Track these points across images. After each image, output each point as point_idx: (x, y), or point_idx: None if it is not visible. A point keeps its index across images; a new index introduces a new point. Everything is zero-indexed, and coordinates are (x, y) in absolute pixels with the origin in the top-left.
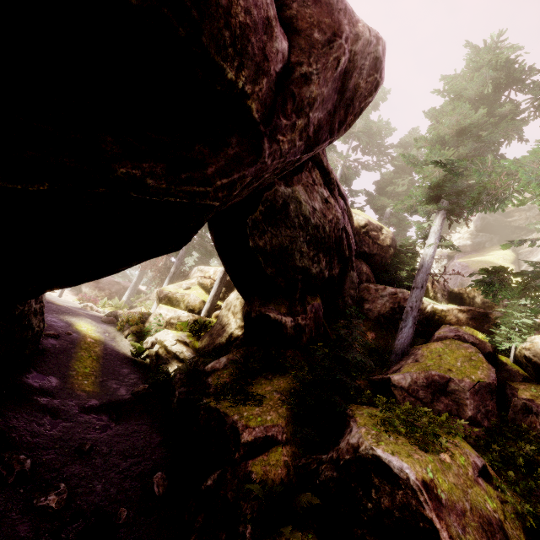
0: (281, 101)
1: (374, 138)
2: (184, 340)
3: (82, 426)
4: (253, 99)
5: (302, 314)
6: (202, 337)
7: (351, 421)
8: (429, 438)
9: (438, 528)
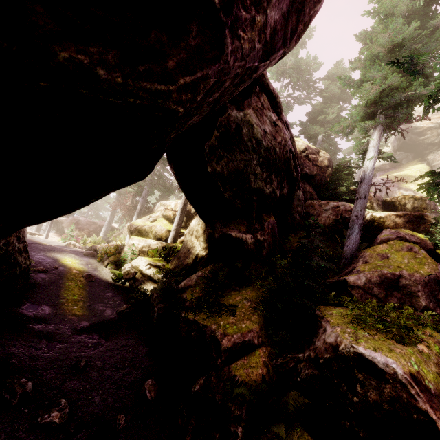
0: None
1: (303, 74)
2: (156, 264)
3: (76, 346)
4: None
5: (260, 230)
6: (172, 260)
7: (322, 321)
8: (403, 331)
9: (434, 419)
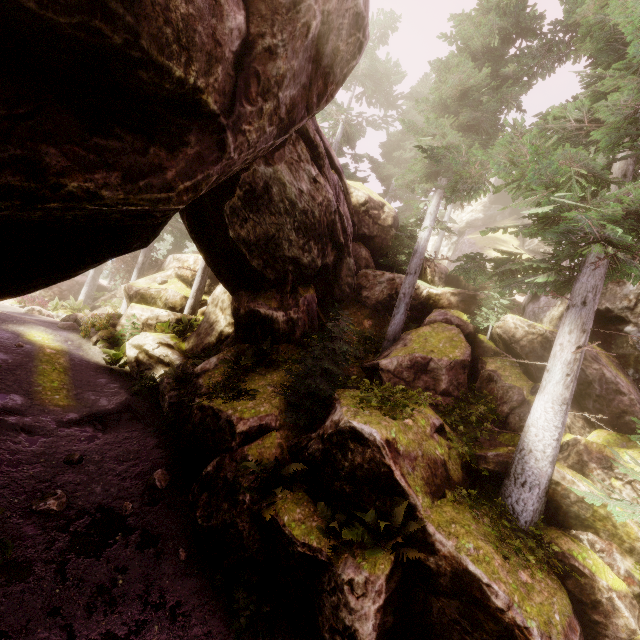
0: (243, 84)
1: (381, 85)
2: (167, 342)
3: (65, 439)
4: (209, 93)
5: (294, 307)
6: (189, 338)
7: (336, 403)
8: (399, 409)
9: (393, 470)
